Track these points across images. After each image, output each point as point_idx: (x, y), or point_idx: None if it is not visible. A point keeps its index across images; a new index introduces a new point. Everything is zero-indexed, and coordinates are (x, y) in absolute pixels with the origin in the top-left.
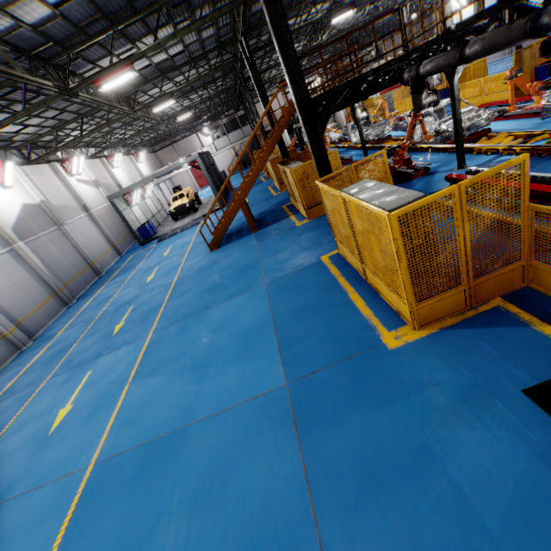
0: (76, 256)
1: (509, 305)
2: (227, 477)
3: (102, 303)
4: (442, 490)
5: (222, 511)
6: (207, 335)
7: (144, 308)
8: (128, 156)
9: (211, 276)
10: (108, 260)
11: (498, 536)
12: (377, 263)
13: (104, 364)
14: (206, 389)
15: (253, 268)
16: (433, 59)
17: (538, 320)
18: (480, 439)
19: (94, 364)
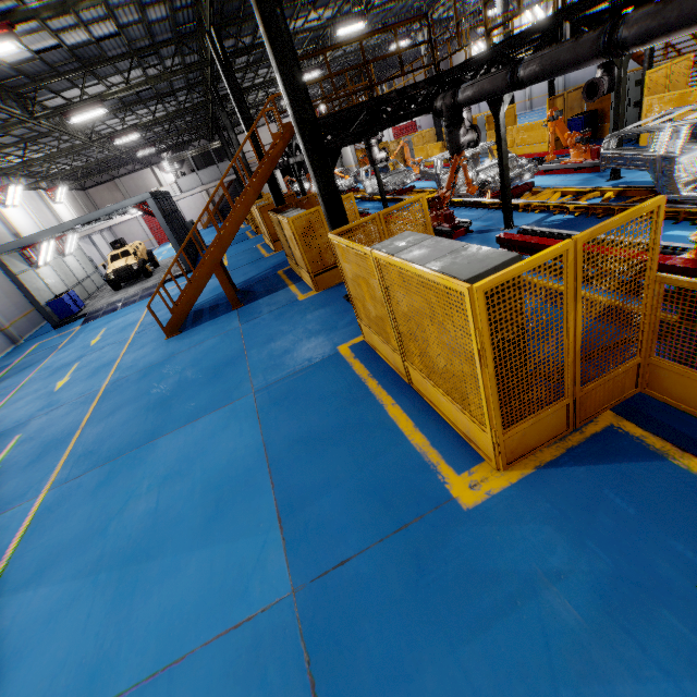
0: None
1: (626, 423)
2: None
3: None
4: None
5: None
6: (149, 490)
7: (41, 439)
8: (36, 191)
9: (165, 379)
10: None
11: None
12: (433, 362)
13: None
14: (138, 613)
15: (234, 365)
16: (475, 82)
17: (676, 448)
18: None
19: None
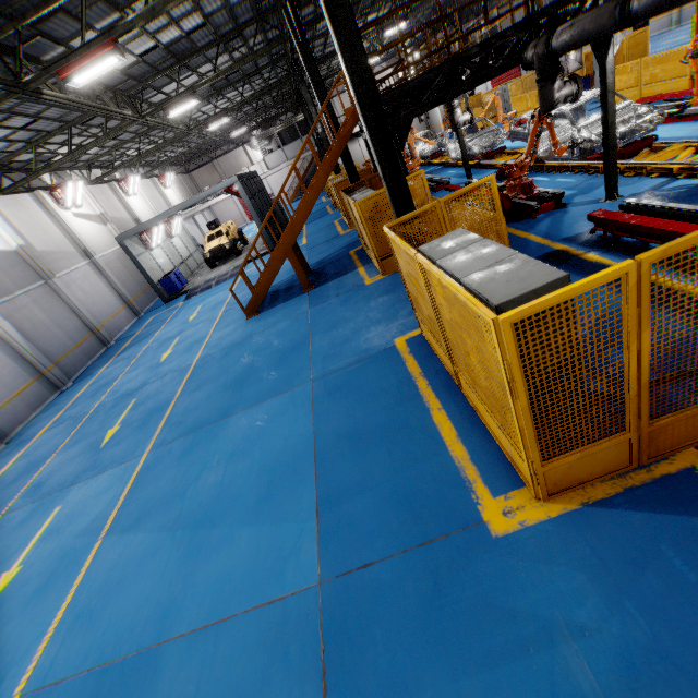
0: (72, 321)
1: None
2: None
3: (100, 390)
4: None
5: None
6: (219, 464)
7: (148, 405)
8: (150, 179)
9: (241, 360)
10: (119, 324)
11: None
12: (476, 376)
13: (78, 498)
14: (200, 571)
15: (299, 350)
16: (575, 24)
17: None
18: None
19: (66, 495)
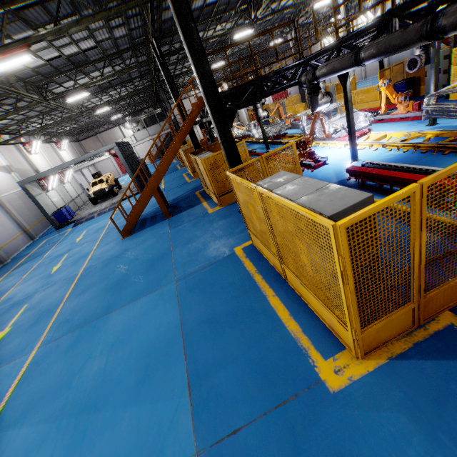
0: None
1: None
2: None
3: None
4: None
5: None
6: (101, 353)
7: (39, 308)
8: (49, 143)
9: (119, 268)
10: (17, 246)
11: None
12: (303, 270)
13: None
14: None
15: (164, 259)
16: (329, 63)
17: None
18: None
19: None
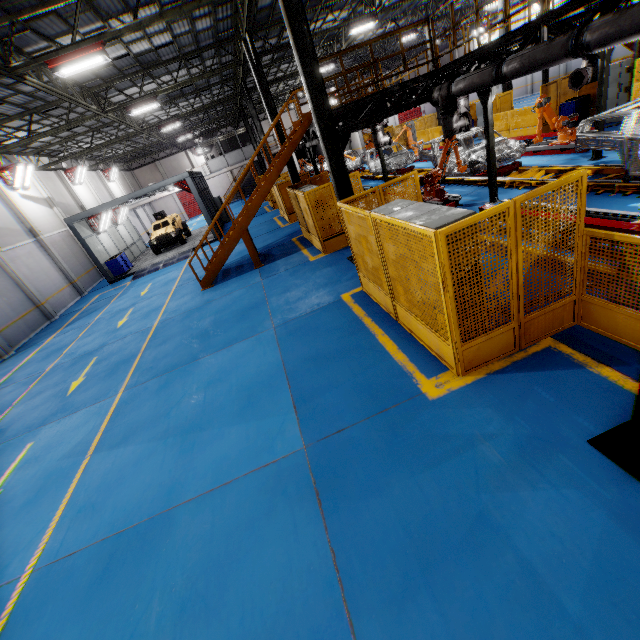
0: (17, 294)
1: (561, 345)
2: (228, 575)
3: (53, 354)
4: (509, 568)
5: (221, 624)
6: (198, 390)
7: (112, 359)
8: (95, 171)
9: (203, 319)
10: (63, 300)
11: (582, 621)
12: (414, 297)
13: (53, 433)
14: (197, 459)
15: (258, 308)
16: (467, 77)
17: (595, 361)
18: (547, 501)
19: (38, 434)
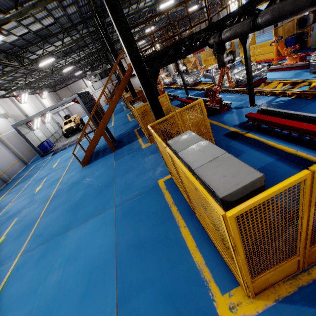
0: None
1: None
2: None
3: None
4: None
5: None
6: (59, 266)
7: (24, 222)
8: (34, 94)
9: (78, 192)
10: (15, 170)
11: None
12: (205, 218)
13: None
14: None
15: (108, 187)
16: (231, 28)
17: None
18: None
19: None
